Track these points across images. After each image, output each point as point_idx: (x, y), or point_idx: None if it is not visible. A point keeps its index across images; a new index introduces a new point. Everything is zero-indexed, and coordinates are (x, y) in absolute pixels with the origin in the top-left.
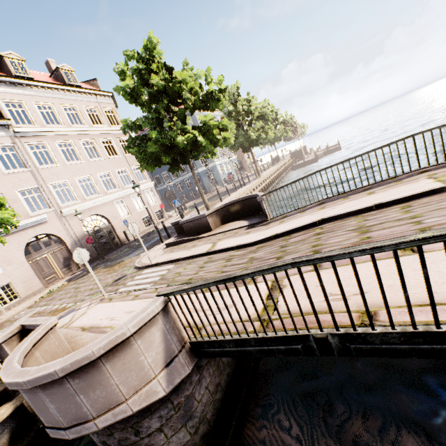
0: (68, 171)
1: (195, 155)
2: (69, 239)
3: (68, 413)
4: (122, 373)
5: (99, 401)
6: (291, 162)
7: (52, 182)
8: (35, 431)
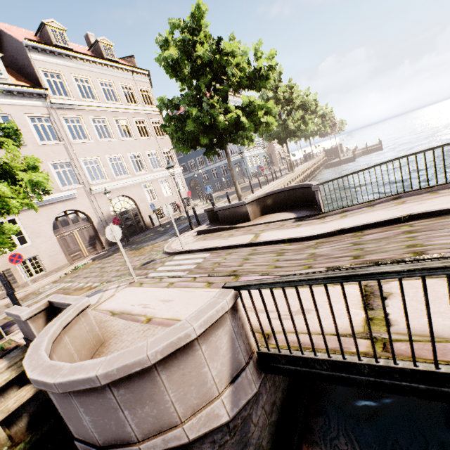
0: (100, 148)
1: (234, 138)
2: (96, 217)
3: (106, 430)
4: (179, 388)
5: (147, 421)
6: (326, 159)
7: (84, 158)
8: (55, 418)
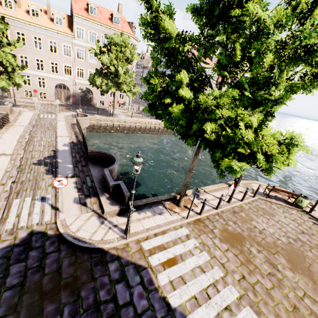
0: (87, 65)
1: (108, 91)
2: (72, 91)
3: None
4: None
5: None
6: None
7: (78, 67)
8: None
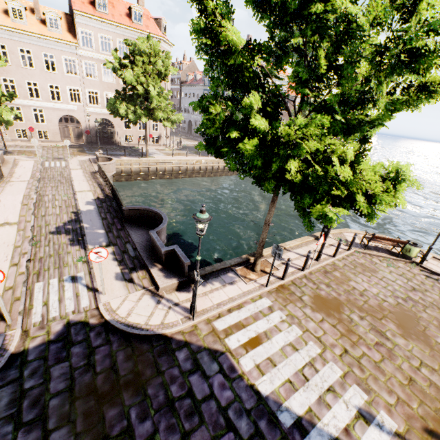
0: (102, 86)
1: (137, 122)
2: (84, 125)
3: None
4: None
5: None
6: None
7: (89, 89)
8: None
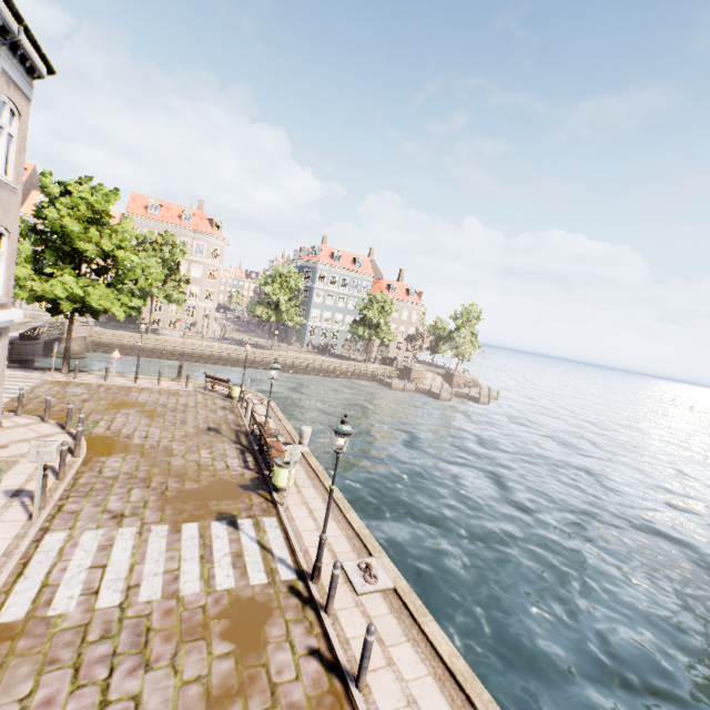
0: None
1: None
2: None
3: None
4: None
5: None
6: (378, 371)
7: None
8: None
